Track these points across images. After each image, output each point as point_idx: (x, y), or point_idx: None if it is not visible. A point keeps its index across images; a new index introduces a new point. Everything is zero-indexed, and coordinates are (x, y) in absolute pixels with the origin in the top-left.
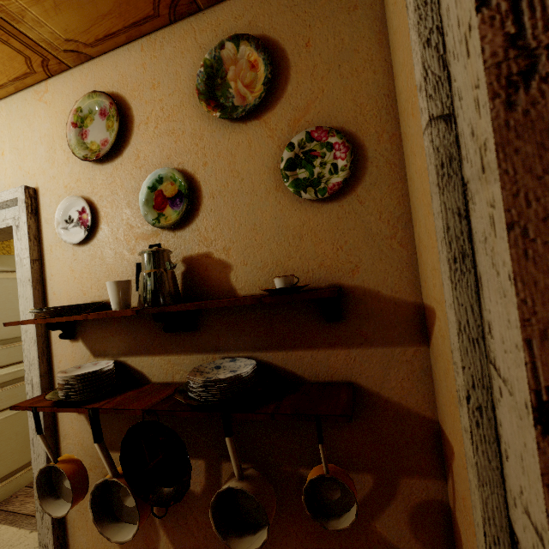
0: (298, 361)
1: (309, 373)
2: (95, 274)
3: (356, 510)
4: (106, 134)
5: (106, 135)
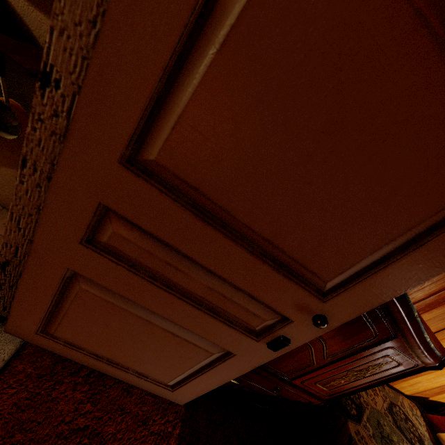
0: (38, 23)
1: (44, 41)
2: None
3: (19, 134)
4: None
5: None
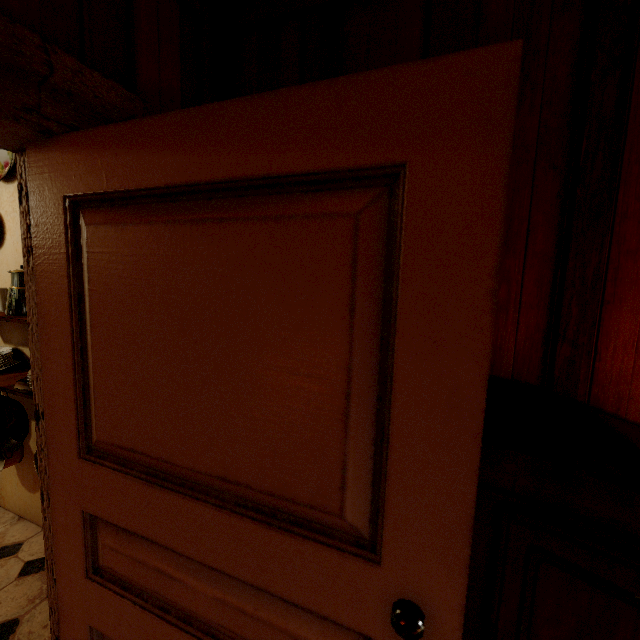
0: None
1: None
2: (4, 277)
3: None
4: (8, 157)
5: (8, 159)
